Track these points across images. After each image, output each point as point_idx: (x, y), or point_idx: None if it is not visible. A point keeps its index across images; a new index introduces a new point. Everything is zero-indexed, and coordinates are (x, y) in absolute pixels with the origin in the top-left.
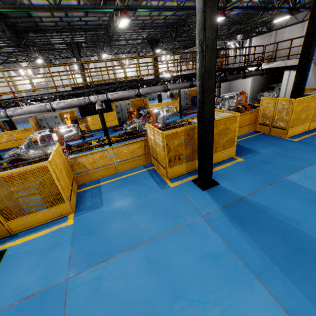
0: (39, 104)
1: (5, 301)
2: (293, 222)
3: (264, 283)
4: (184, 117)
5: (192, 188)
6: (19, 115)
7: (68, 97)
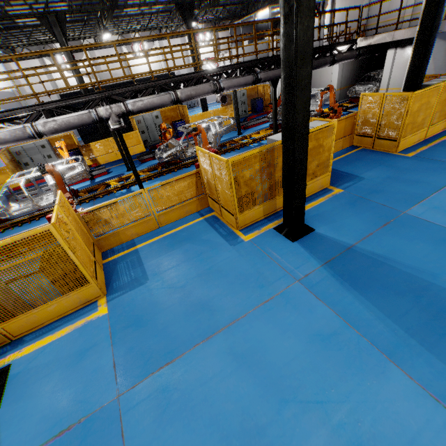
0: (12, 127)
1: (27, 444)
2: (425, 275)
3: (401, 365)
4: (245, 132)
5: (277, 240)
6: None
7: (61, 111)
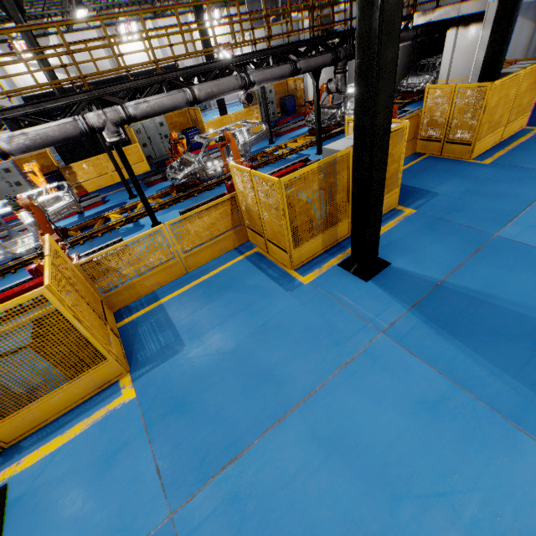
0: None
1: None
2: None
3: (532, 433)
4: (278, 141)
5: (346, 281)
6: None
7: (33, 120)
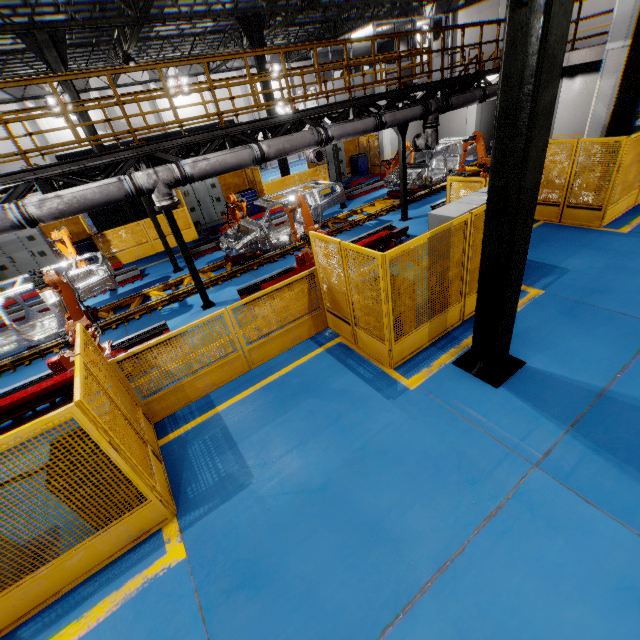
0: None
1: None
2: None
3: None
4: (351, 205)
5: (467, 386)
6: None
7: (69, 180)
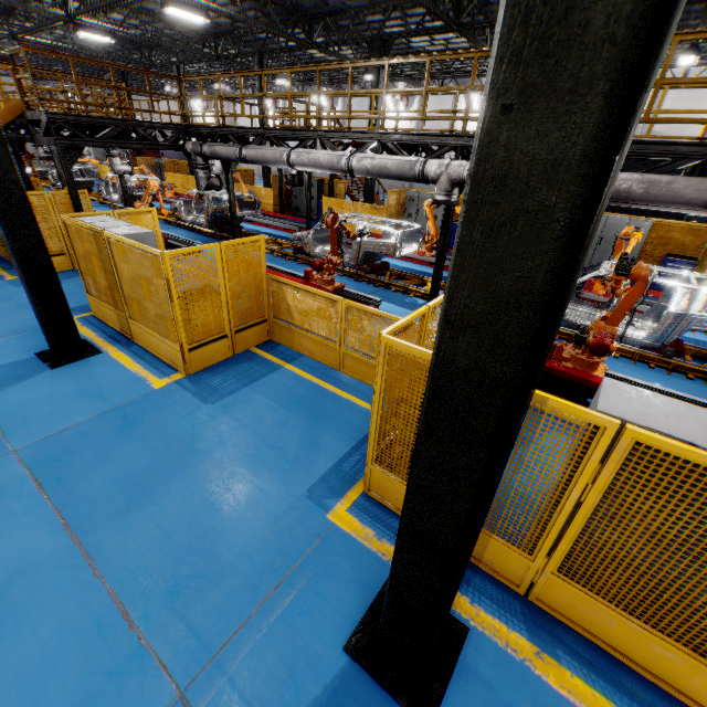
0: (336, 152)
1: None
2: None
3: None
4: None
5: (343, 595)
6: (302, 165)
7: (396, 149)
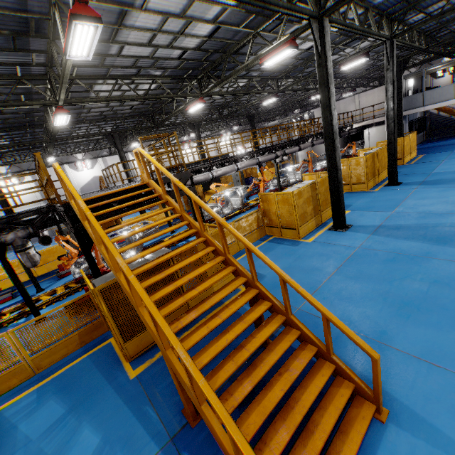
0: (250, 159)
1: (379, 222)
2: None
3: None
4: None
5: (391, 187)
6: (243, 168)
7: (260, 154)
